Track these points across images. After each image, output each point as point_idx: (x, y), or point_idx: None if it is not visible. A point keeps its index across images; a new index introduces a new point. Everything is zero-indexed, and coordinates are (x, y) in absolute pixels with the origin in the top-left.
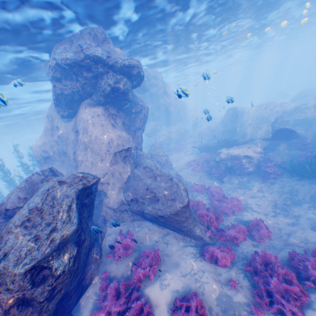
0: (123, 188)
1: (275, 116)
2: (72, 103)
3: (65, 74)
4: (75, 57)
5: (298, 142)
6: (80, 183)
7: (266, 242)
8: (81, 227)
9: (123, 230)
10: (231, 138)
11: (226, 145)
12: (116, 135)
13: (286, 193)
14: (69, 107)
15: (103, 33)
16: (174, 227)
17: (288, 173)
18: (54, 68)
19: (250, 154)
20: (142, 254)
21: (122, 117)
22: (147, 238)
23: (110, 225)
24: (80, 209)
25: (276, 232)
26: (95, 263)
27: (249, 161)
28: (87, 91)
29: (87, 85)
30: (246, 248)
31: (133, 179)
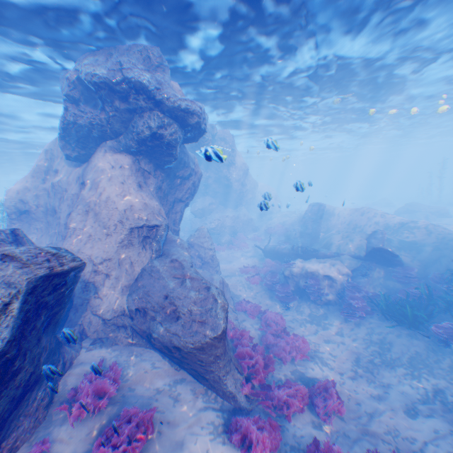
0: (130, 287)
1: (373, 228)
2: (87, 140)
3: (88, 96)
4: (108, 75)
5: (399, 271)
6: (45, 265)
7: (336, 424)
8: (20, 346)
9: (108, 359)
10: (311, 245)
11: (302, 253)
12: (141, 202)
13: (375, 344)
14: (81, 145)
15: (160, 57)
16: (195, 370)
17: (381, 313)
18: (72, 84)
19: (332, 274)
20: (122, 415)
21: (159, 179)
22: (145, 382)
23: (90, 346)
24: (29, 311)
25: (352, 408)
26: (32, 417)
27: (329, 284)
28: (114, 128)
29: (117, 119)
30: (303, 430)
31: (149, 277)
